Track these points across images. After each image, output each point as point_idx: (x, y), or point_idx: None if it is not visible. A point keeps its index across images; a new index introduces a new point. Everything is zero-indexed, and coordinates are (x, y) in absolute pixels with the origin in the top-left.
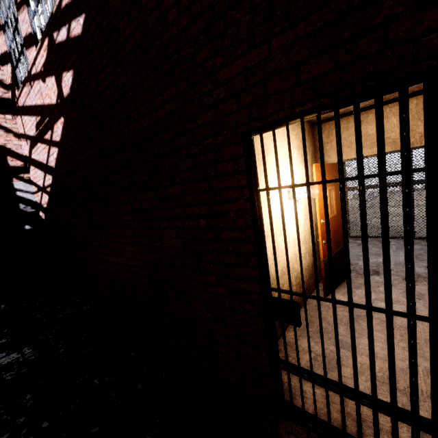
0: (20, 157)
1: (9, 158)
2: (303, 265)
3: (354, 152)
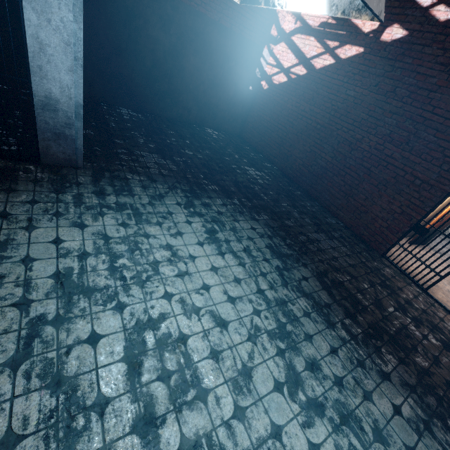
0: (278, 28)
1: (273, 26)
2: None
3: None
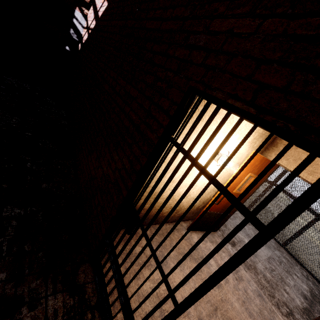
0: None
1: None
2: (190, 203)
3: (295, 166)
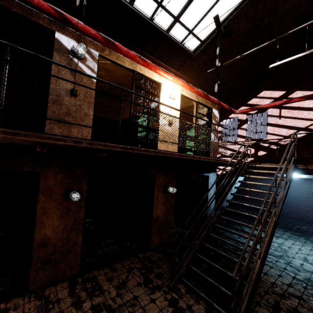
0: None
1: None
2: None
3: None
